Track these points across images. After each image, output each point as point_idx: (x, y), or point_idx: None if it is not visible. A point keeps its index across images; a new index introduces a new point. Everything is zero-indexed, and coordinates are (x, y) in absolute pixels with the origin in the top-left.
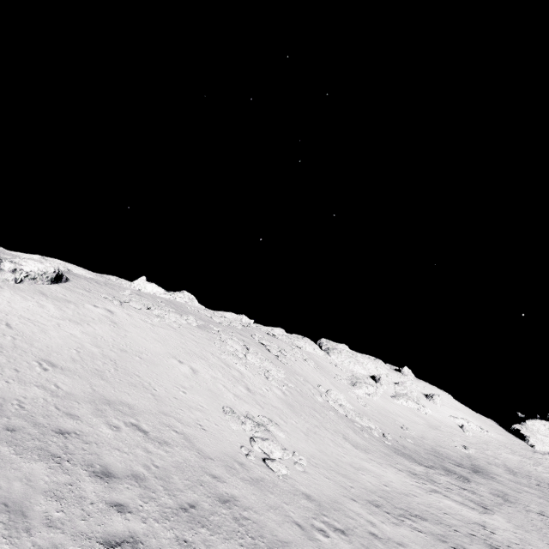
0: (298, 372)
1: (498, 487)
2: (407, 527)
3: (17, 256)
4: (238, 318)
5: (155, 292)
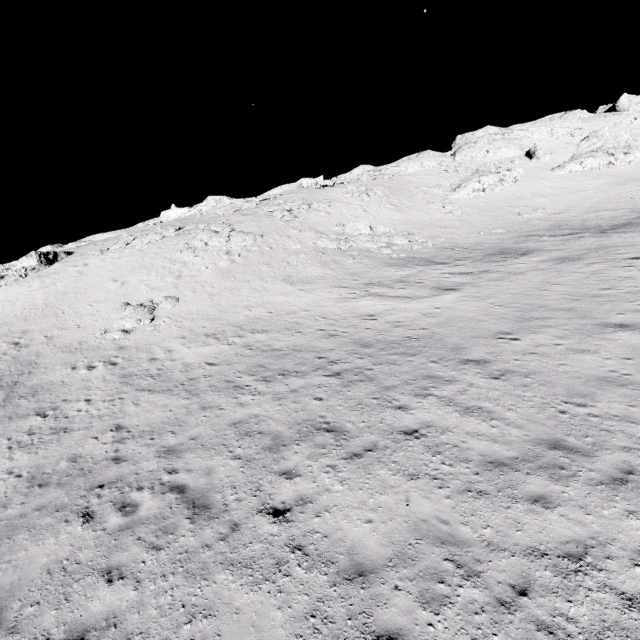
0: (308, 223)
1: (613, 241)
2: (219, 344)
3: None
4: (293, 187)
5: (180, 216)
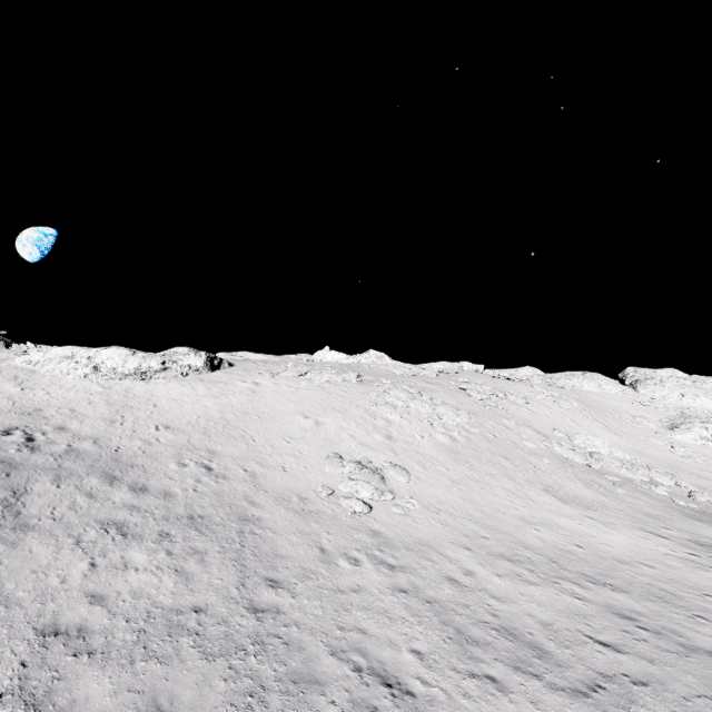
0: (516, 416)
1: None
2: (552, 589)
3: None
4: (455, 367)
5: (336, 360)
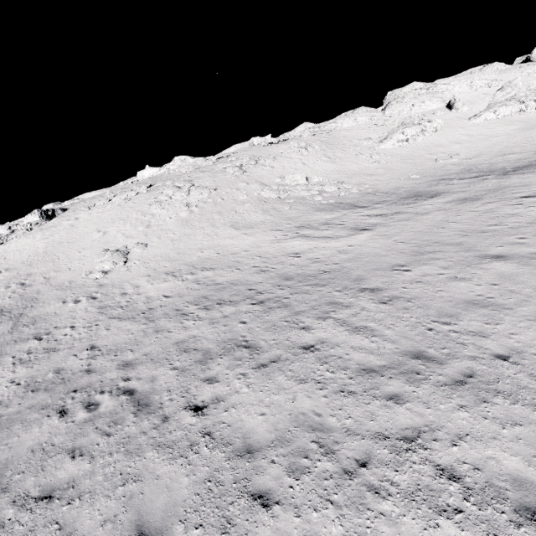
0: (254, 177)
1: (511, 182)
2: (175, 281)
3: None
4: (246, 145)
5: (152, 174)
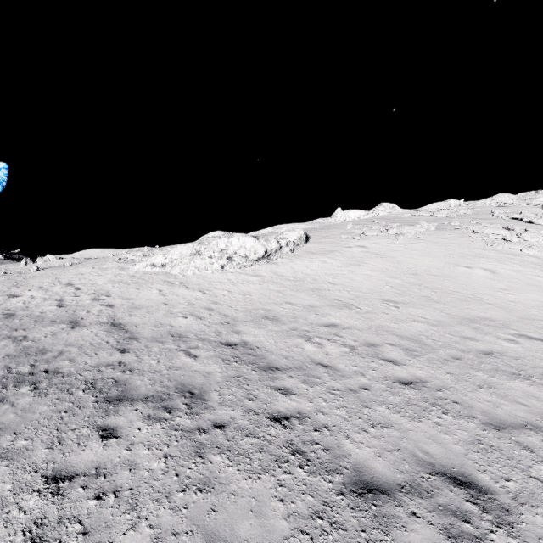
0: None
1: None
2: None
3: (265, 235)
4: (446, 205)
5: (358, 217)
